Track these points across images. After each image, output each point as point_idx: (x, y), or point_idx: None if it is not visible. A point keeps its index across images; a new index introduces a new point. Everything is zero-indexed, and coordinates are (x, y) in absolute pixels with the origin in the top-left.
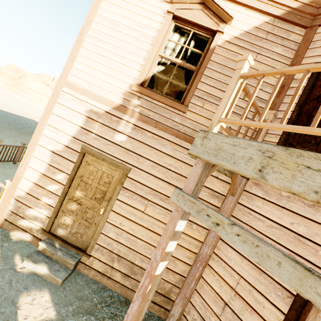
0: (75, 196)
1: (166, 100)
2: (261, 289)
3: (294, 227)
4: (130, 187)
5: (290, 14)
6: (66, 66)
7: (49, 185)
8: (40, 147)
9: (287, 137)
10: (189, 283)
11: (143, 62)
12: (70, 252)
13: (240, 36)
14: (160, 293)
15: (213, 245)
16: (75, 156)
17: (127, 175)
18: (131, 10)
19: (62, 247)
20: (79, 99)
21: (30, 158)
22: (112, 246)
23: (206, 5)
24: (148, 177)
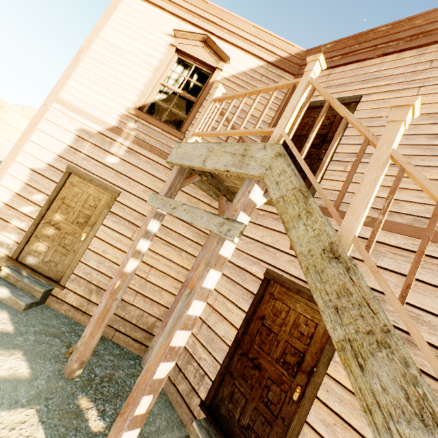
0: (54, 220)
1: (163, 126)
2: (233, 298)
3: (263, 239)
4: (118, 212)
5: (281, 62)
6: (60, 82)
7: (24, 206)
8: (18, 164)
9: None
10: (172, 310)
11: (143, 88)
12: (40, 282)
13: (238, 75)
14: (142, 329)
15: None
16: (59, 176)
17: (116, 199)
18: (135, 38)
19: (31, 276)
20: (70, 117)
21: (3, 175)
22: (92, 276)
23: (208, 44)
24: (139, 202)
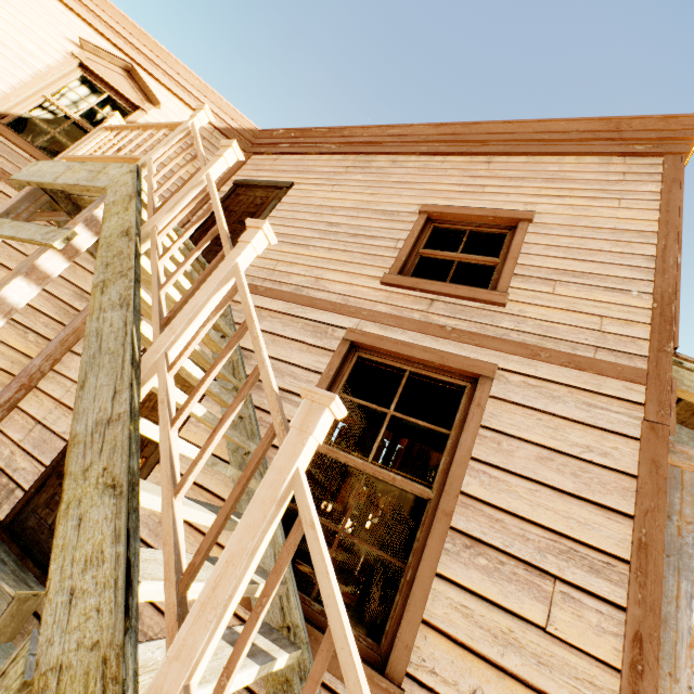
0: None
1: (34, 150)
2: None
3: None
4: None
5: (230, 132)
6: None
7: None
8: None
9: (190, 238)
10: None
11: (9, 90)
12: None
13: None
14: None
15: (53, 354)
16: None
17: None
18: (10, 22)
19: None
20: None
21: None
22: None
23: (132, 76)
24: None
